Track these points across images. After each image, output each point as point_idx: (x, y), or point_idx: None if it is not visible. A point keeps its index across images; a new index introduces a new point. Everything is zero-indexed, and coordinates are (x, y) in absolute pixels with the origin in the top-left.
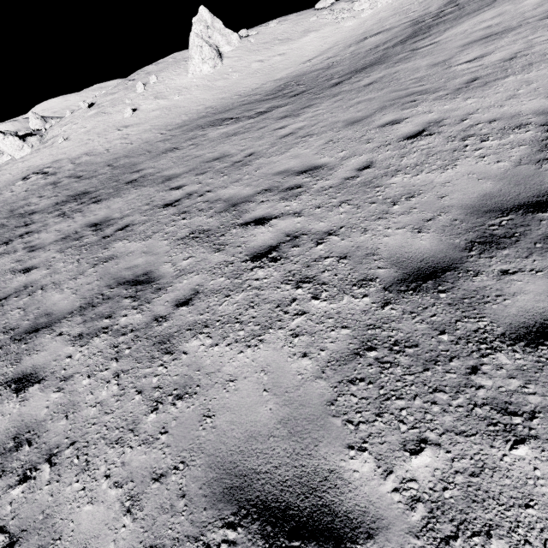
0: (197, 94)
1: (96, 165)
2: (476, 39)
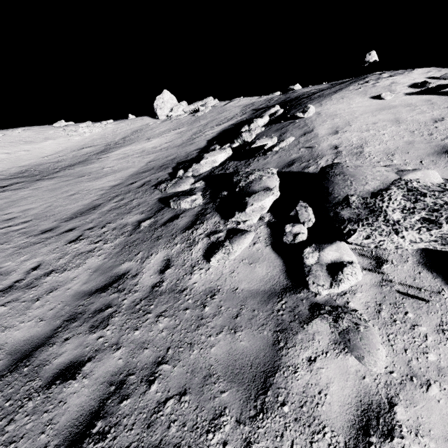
0: None
1: None
2: (118, 158)
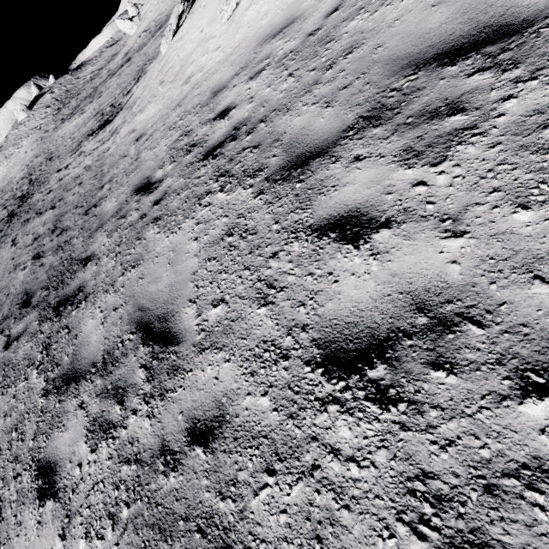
0: None
1: (162, 18)
2: None
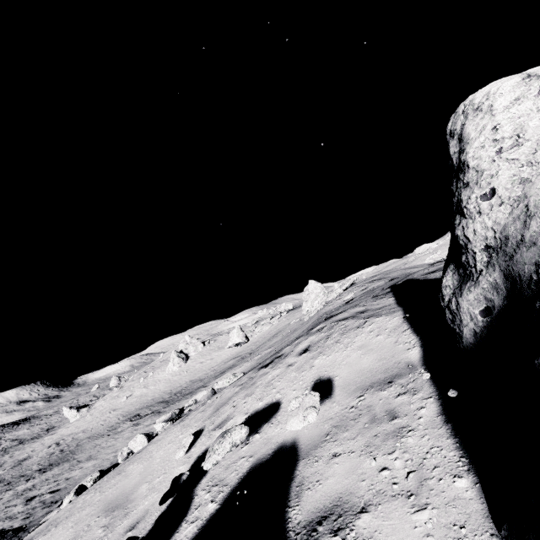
0: (161, 385)
1: (76, 442)
2: None
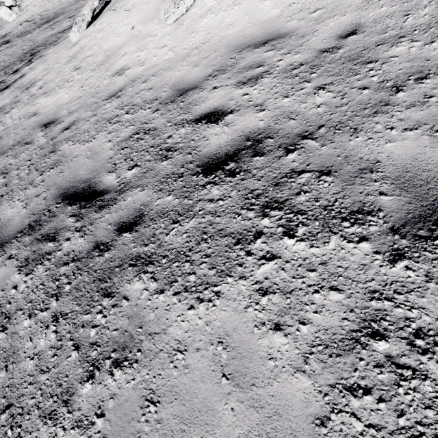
0: None
1: (49, 14)
2: None
